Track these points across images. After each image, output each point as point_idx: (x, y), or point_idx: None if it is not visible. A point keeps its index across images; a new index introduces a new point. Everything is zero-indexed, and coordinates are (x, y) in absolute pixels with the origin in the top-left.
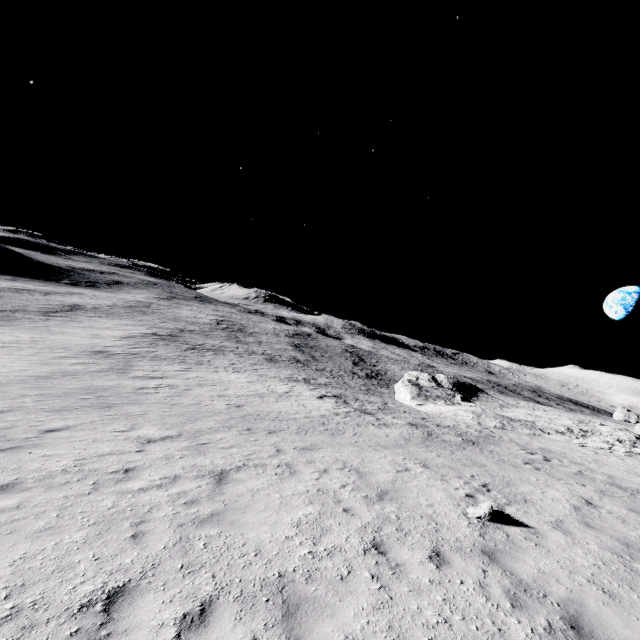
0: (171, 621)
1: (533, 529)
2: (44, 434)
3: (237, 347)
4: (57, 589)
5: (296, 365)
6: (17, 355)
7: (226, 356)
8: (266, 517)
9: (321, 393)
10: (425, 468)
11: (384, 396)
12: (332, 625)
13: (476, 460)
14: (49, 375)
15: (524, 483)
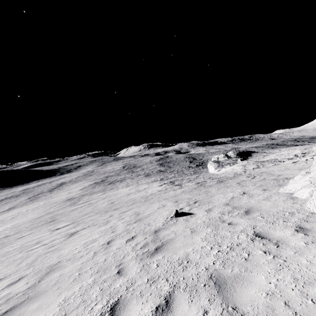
0: (5, 285)
1: (193, 214)
2: (18, 239)
3: (132, 175)
4: None
5: (159, 173)
6: (36, 212)
7: (125, 181)
8: (75, 244)
9: (164, 183)
10: (174, 203)
11: (202, 173)
12: (59, 272)
13: (208, 190)
14: (42, 216)
15: (220, 194)
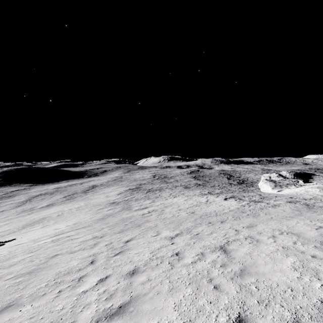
0: None
1: None
2: (126, 243)
3: (167, 185)
4: (208, 321)
5: (199, 187)
6: (84, 212)
7: (165, 191)
8: (272, 267)
9: (223, 197)
10: None
11: (254, 191)
12: None
13: None
14: (103, 217)
15: None
